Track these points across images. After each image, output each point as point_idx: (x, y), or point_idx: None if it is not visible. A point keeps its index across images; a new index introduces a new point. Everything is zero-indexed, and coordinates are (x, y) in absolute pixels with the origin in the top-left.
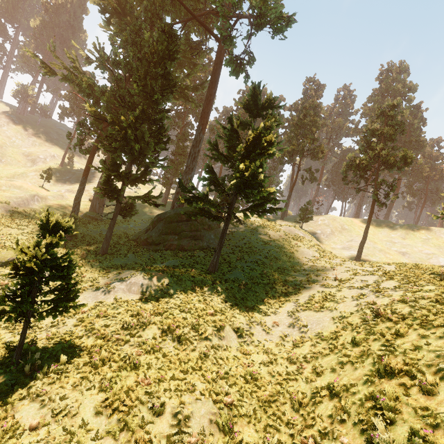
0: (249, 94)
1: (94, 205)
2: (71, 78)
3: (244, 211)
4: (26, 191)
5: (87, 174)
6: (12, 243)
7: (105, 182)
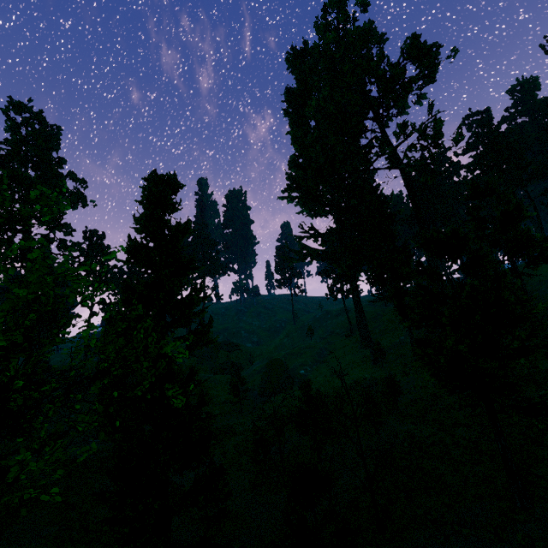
0: (468, 190)
1: (362, 335)
2: (318, 255)
3: (528, 266)
4: (313, 348)
5: (362, 310)
6: (356, 377)
7: (396, 304)
